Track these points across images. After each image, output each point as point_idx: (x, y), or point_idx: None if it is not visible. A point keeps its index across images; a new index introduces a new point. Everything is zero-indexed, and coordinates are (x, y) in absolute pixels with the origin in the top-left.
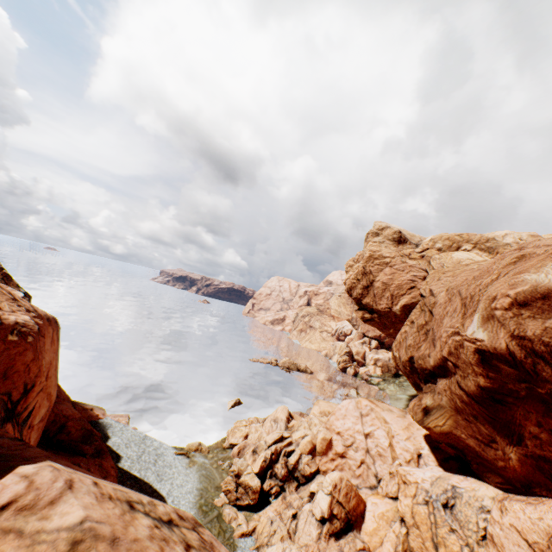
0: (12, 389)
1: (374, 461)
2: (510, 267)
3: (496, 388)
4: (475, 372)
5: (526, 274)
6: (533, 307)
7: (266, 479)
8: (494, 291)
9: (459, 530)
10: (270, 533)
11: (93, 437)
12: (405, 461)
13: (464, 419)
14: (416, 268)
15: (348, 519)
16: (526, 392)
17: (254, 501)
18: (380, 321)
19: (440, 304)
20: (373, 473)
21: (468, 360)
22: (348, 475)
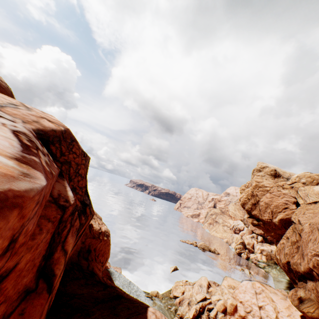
0: (104, 260)
1: None
2: None
3: None
4: None
5: None
6: None
7: None
8: None
9: None
10: None
11: (111, 280)
12: None
13: None
14: (287, 195)
15: None
16: None
17: None
18: (264, 226)
19: (305, 232)
20: None
21: None
22: None
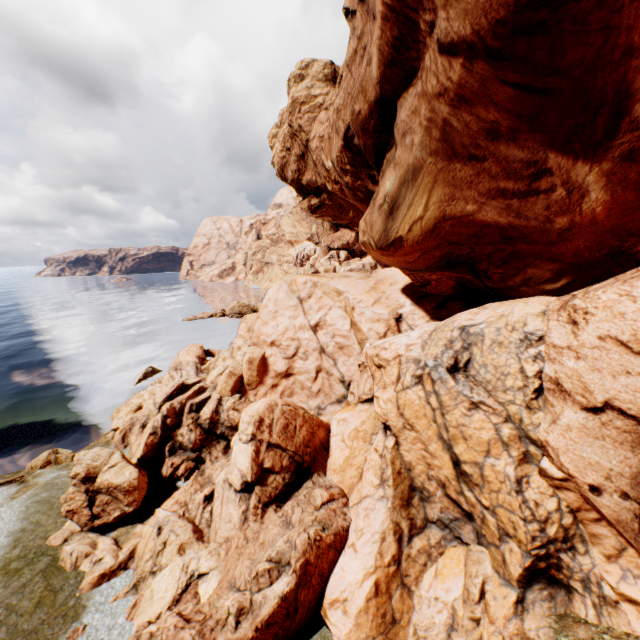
0: None
1: (336, 362)
2: None
3: None
4: None
5: None
6: None
7: (165, 460)
8: None
9: (488, 401)
10: (156, 551)
11: None
12: (379, 337)
13: (468, 162)
14: None
15: (297, 465)
16: None
17: (136, 505)
18: (333, 203)
19: None
20: (337, 379)
21: None
22: (303, 398)
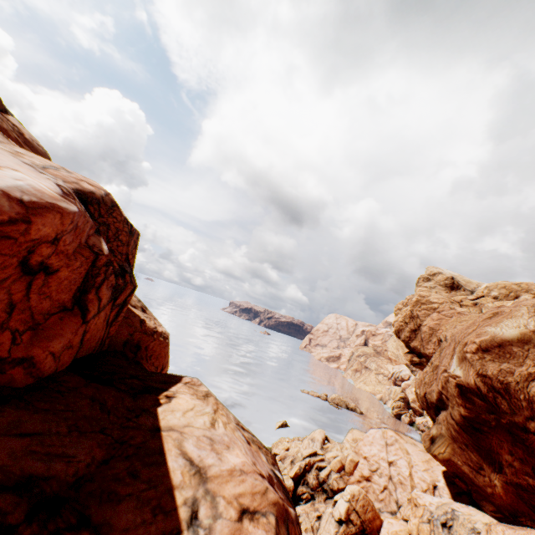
0: (158, 365)
1: (396, 488)
2: (486, 321)
3: (473, 417)
4: (457, 402)
5: (488, 327)
6: (492, 353)
7: (299, 485)
8: (466, 338)
9: None
10: None
11: None
12: (422, 490)
13: (459, 447)
14: (464, 315)
15: (363, 528)
16: (495, 422)
17: None
18: None
19: (444, 347)
20: (394, 499)
21: (452, 393)
22: (372, 498)
